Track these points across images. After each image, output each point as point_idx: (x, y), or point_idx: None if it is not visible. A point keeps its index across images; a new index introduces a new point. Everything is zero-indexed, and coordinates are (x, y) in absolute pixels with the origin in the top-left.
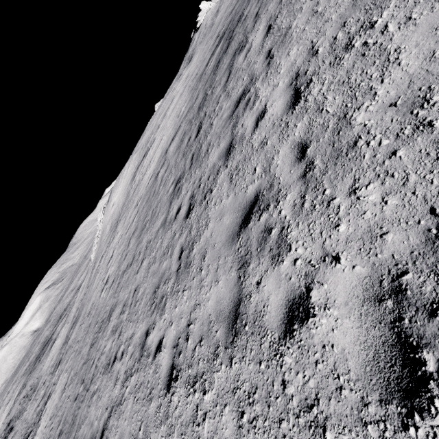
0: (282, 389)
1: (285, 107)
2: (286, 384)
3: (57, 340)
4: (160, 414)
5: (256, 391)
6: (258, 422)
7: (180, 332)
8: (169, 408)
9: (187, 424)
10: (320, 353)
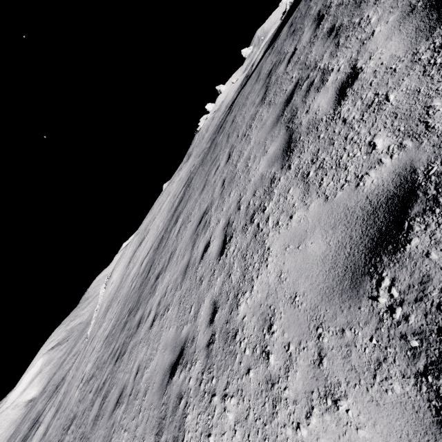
0: None
1: (151, 323)
2: None
3: (41, 426)
4: None
5: None
6: None
7: None
8: None
9: None
10: None
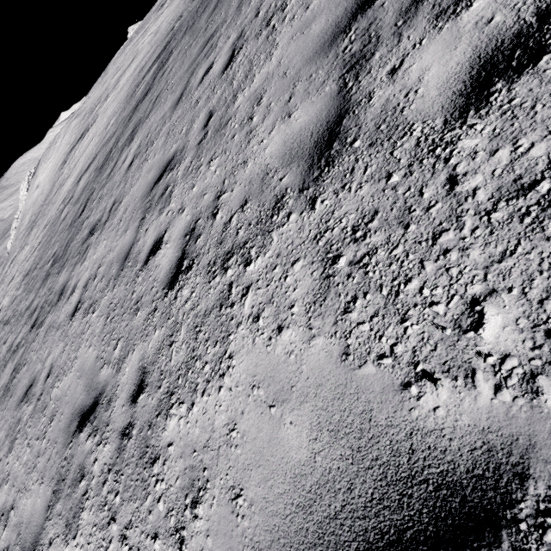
0: None
1: (73, 309)
2: None
3: None
4: None
5: None
6: None
7: None
8: None
9: None
10: None
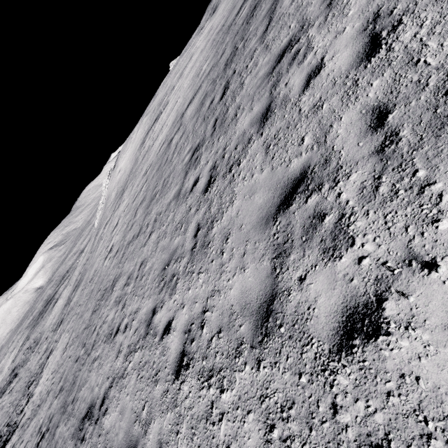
0: (331, 413)
1: (354, 59)
2: (338, 409)
3: (60, 300)
4: (167, 400)
5: (293, 406)
6: (294, 443)
7: (193, 317)
8: (178, 396)
9: (199, 419)
10: (396, 384)
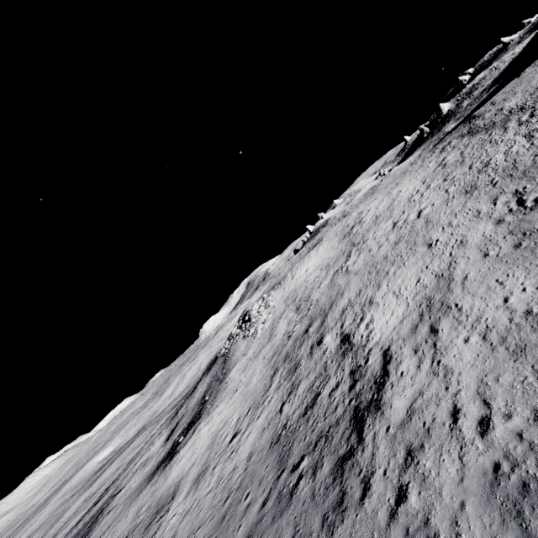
0: None
1: None
2: None
3: (207, 425)
4: None
5: None
6: None
7: None
8: None
9: None
10: None
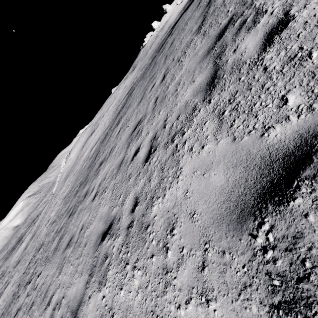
0: None
1: (93, 197)
2: None
3: (23, 243)
4: None
5: None
6: None
7: (41, 285)
8: None
9: None
10: None
